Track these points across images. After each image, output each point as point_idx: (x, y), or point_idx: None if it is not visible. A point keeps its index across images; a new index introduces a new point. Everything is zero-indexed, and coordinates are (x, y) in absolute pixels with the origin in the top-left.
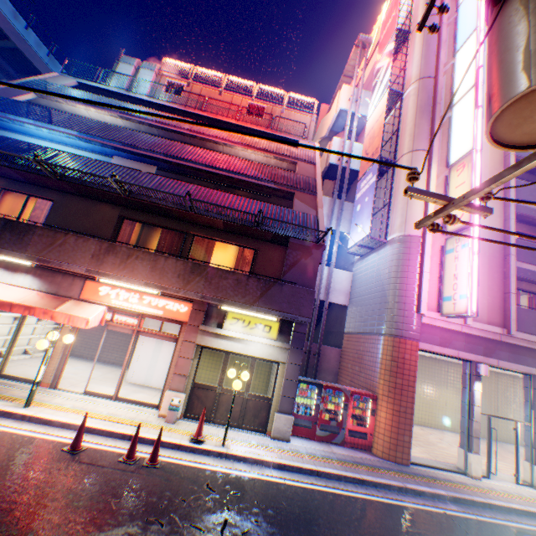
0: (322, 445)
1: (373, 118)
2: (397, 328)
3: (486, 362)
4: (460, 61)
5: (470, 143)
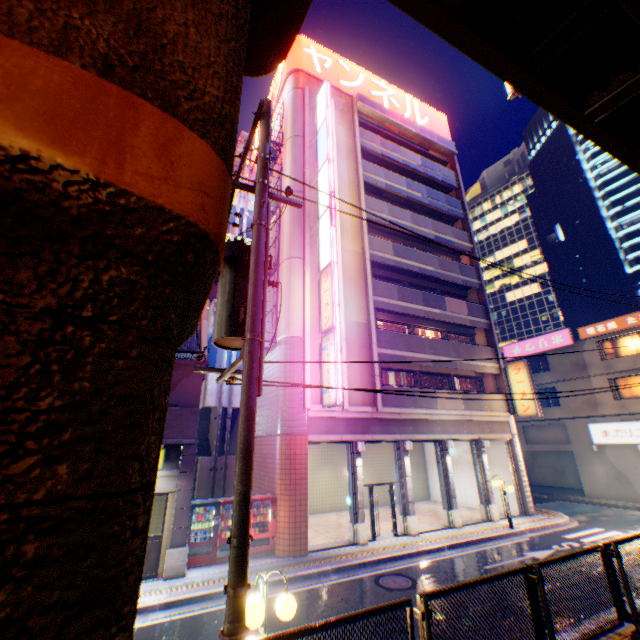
0: (224, 565)
1: None
2: (289, 426)
3: (364, 438)
4: (321, 181)
5: (330, 256)
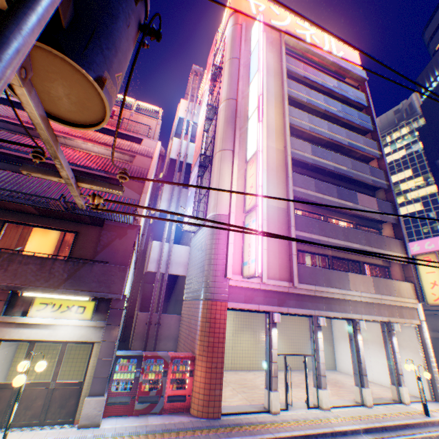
0: (140, 419)
1: (200, 125)
2: (211, 292)
3: (280, 310)
4: (251, 90)
5: (256, 146)
